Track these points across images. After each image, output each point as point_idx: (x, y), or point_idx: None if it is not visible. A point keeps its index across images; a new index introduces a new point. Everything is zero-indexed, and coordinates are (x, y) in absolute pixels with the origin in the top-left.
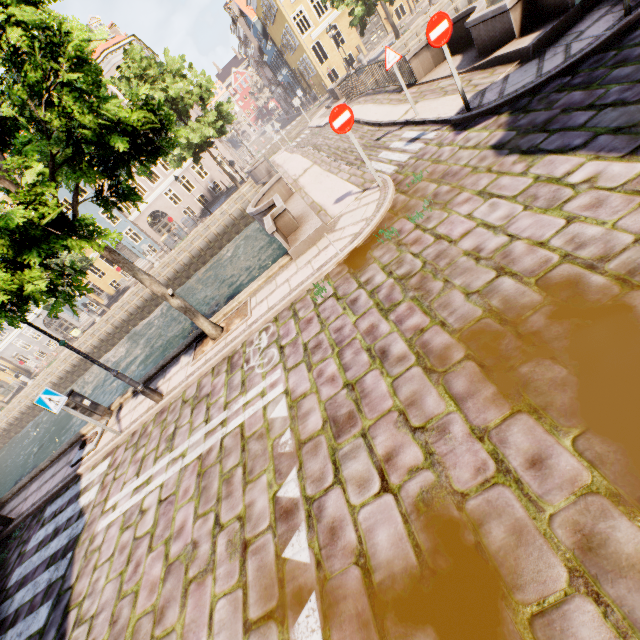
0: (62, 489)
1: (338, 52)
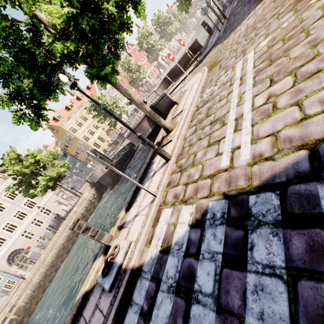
0: (116, 317)
1: (104, 143)
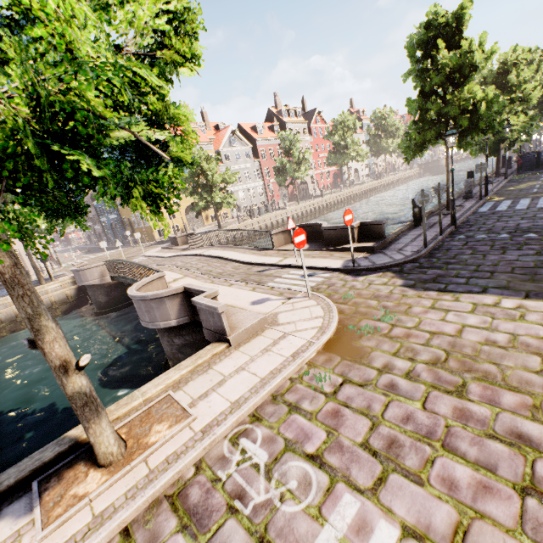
0: None
1: (170, 221)
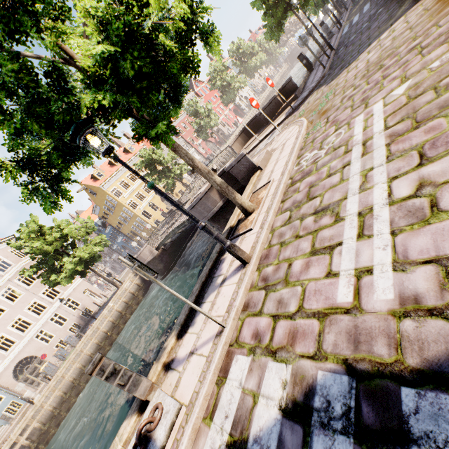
0: None
1: (157, 212)
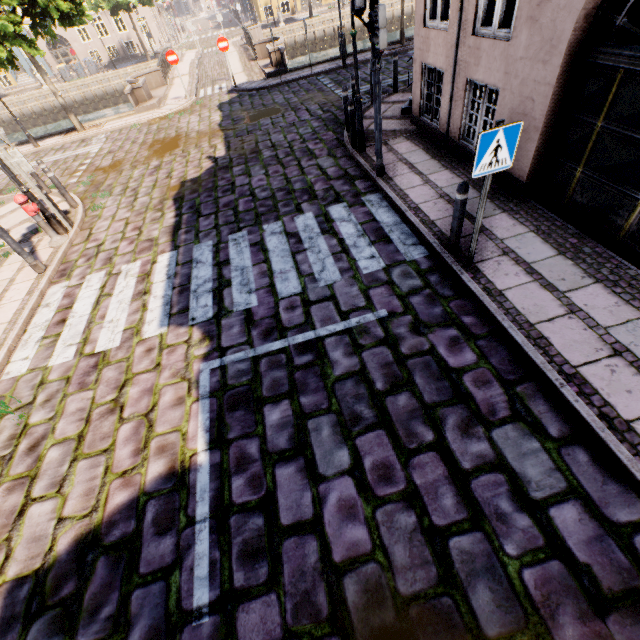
0: None
1: None
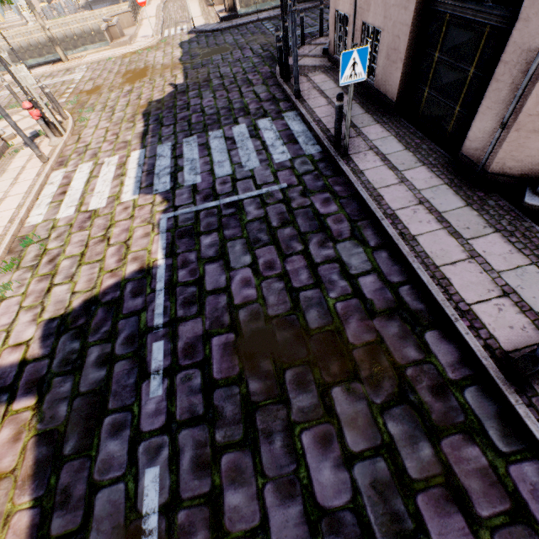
0: None
1: None
